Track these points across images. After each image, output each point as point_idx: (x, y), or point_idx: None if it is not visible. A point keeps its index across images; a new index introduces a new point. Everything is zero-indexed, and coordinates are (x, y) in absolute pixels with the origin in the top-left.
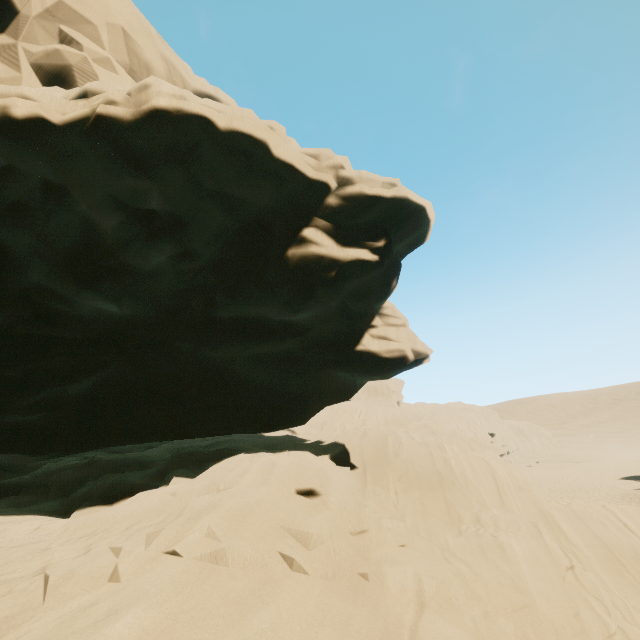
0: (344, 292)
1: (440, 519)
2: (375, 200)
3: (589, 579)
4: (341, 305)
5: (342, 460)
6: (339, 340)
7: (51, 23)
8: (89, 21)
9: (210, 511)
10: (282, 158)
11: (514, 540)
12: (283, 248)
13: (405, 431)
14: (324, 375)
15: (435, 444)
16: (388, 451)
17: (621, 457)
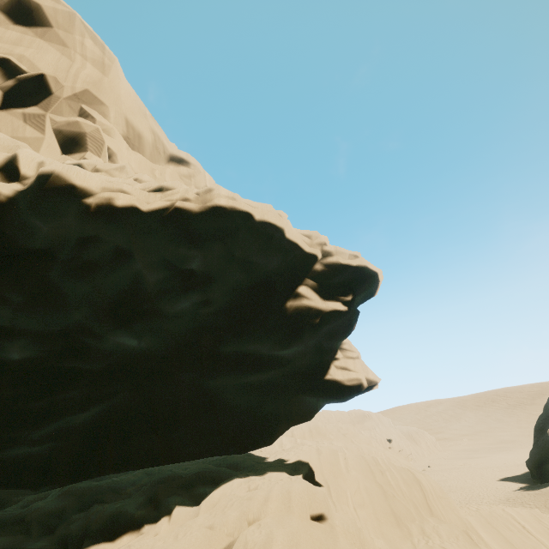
0: (321, 333)
1: (394, 533)
2: (346, 267)
3: None
4: (317, 343)
5: (310, 479)
6: (311, 370)
7: (76, 103)
8: (104, 103)
9: (271, 544)
10: (291, 239)
11: None
12: (283, 300)
13: (330, 442)
14: (295, 399)
15: (370, 457)
16: (341, 467)
17: (492, 459)
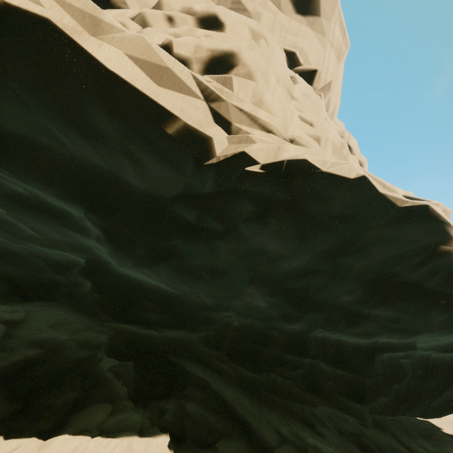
0: None
1: None
2: None
3: None
4: None
5: None
6: None
7: (320, 92)
8: (329, 89)
9: None
10: None
11: None
12: None
13: None
14: None
15: None
16: None
17: None
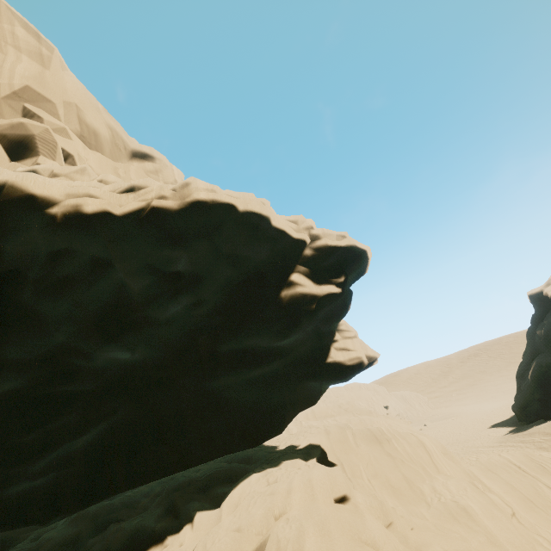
0: (318, 318)
1: (408, 496)
2: (335, 249)
3: (527, 520)
4: (315, 328)
5: (324, 460)
6: (312, 356)
7: (17, 102)
8: (49, 100)
9: (304, 538)
10: (277, 226)
11: (469, 501)
12: (277, 291)
13: (333, 419)
14: (300, 386)
15: (375, 428)
16: (351, 443)
17: (481, 409)
